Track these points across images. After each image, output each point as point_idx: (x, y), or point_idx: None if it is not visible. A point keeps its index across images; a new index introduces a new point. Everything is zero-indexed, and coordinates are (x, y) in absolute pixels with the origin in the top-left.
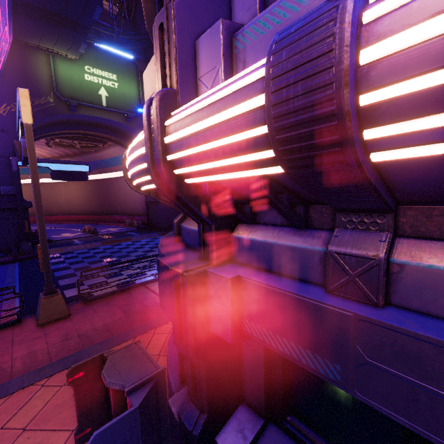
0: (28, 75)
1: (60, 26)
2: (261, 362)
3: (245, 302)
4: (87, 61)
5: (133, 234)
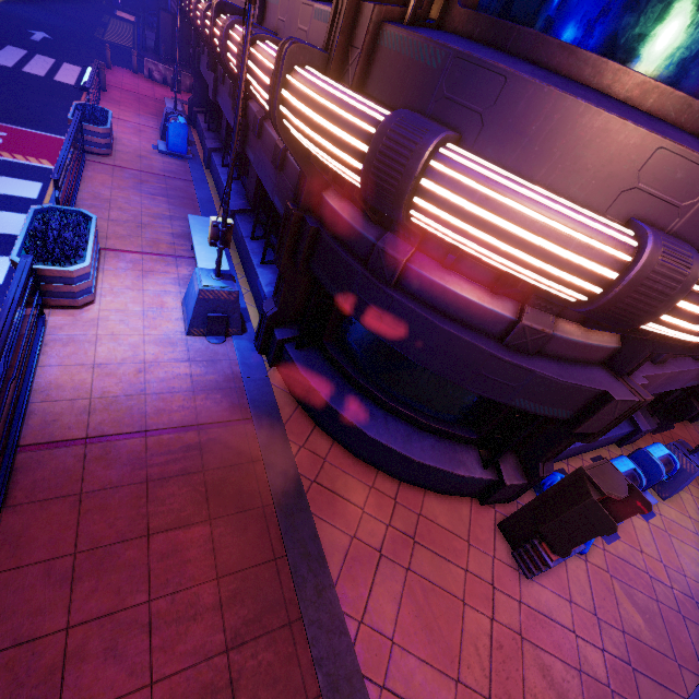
0: None
1: None
2: None
3: None
4: None
5: None
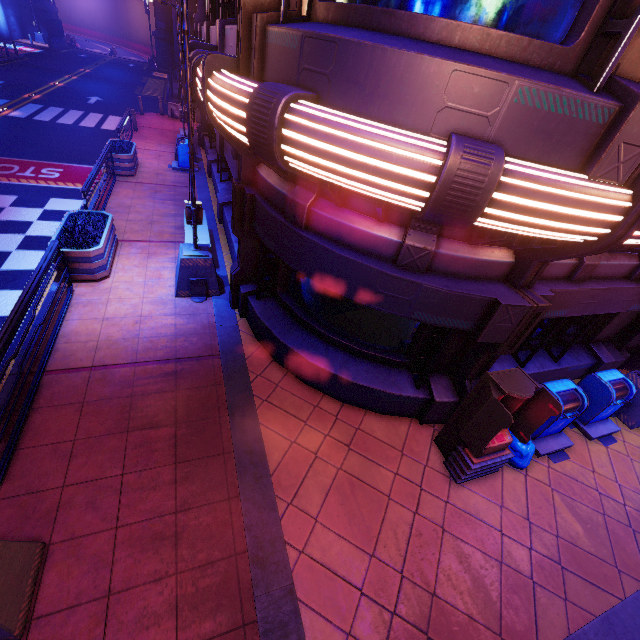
0: None
1: None
2: None
3: None
4: None
5: None
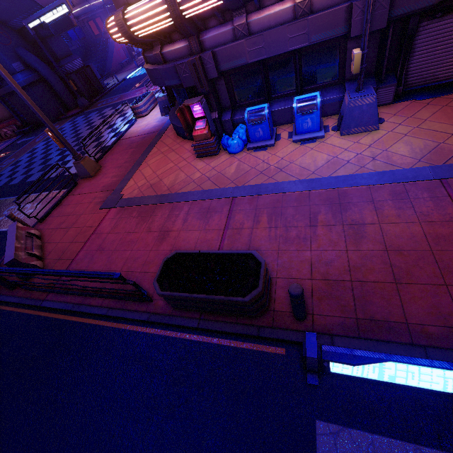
0: None
1: None
2: (225, 88)
3: (217, 60)
4: None
5: (28, 139)
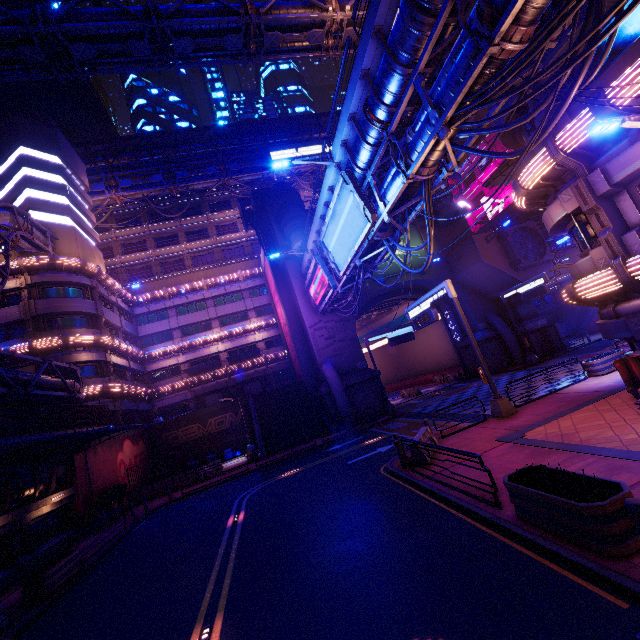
0: None
1: None
2: None
3: None
4: None
5: (463, 385)
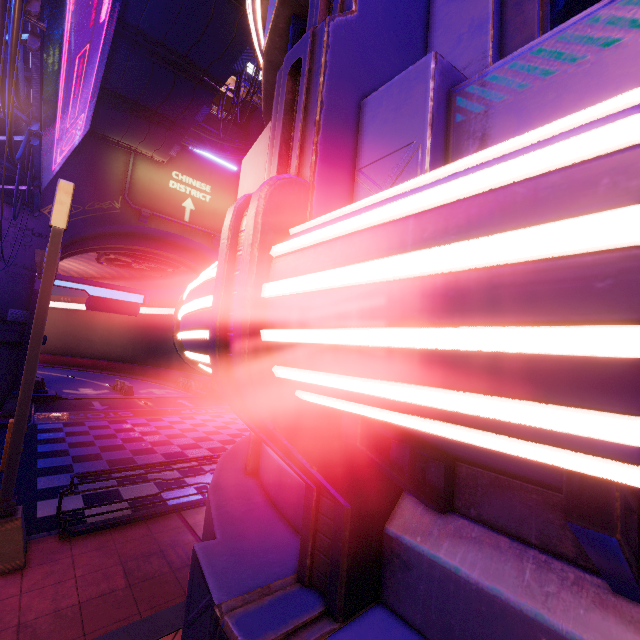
0: (96, 173)
1: (152, 122)
2: None
3: None
4: (177, 166)
5: (186, 404)
